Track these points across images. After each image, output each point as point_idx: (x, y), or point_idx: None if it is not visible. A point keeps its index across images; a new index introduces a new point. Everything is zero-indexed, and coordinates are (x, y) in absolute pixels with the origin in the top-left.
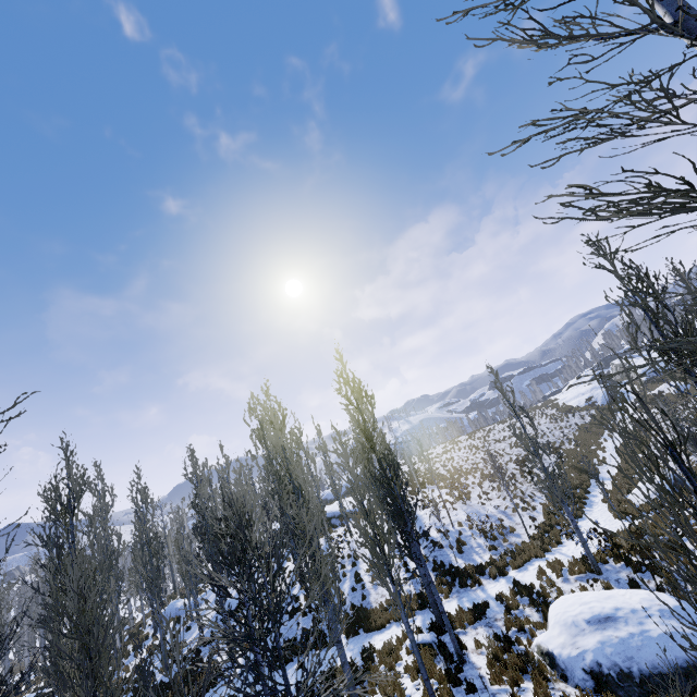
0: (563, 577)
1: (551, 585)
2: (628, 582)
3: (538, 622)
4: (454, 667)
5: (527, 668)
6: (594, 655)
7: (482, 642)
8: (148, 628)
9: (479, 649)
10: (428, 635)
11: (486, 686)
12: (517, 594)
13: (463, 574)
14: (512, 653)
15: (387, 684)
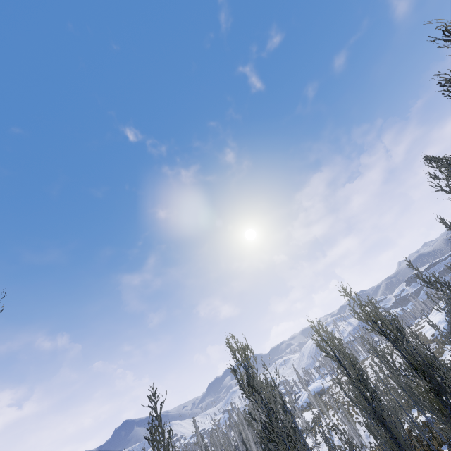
0: None
1: None
2: None
3: None
4: None
5: None
6: None
7: None
8: None
9: None
10: None
11: None
12: None
13: None
14: None
15: None
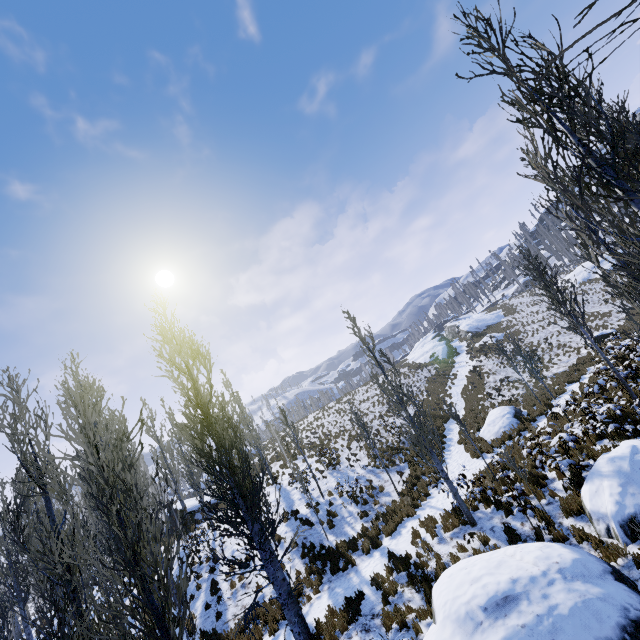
0: (438, 537)
1: (428, 550)
2: (504, 529)
3: (421, 609)
4: None
5: None
6: None
7: None
8: None
9: None
10: None
11: None
12: (394, 570)
13: (334, 555)
14: None
15: None
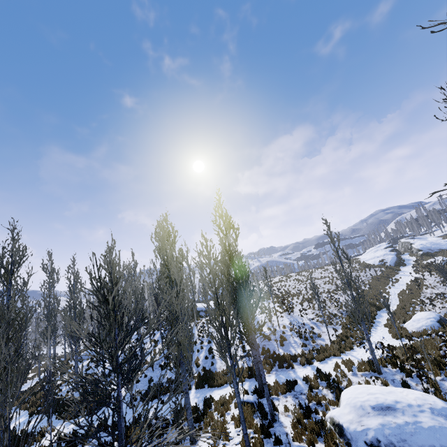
0: (353, 372)
1: (344, 376)
2: (402, 382)
3: (332, 400)
4: (267, 423)
5: (321, 432)
6: (375, 433)
7: (290, 407)
8: (73, 362)
9: (287, 413)
10: (252, 397)
11: (290, 444)
12: (318, 378)
13: (282, 359)
14: (311, 421)
15: (216, 428)
